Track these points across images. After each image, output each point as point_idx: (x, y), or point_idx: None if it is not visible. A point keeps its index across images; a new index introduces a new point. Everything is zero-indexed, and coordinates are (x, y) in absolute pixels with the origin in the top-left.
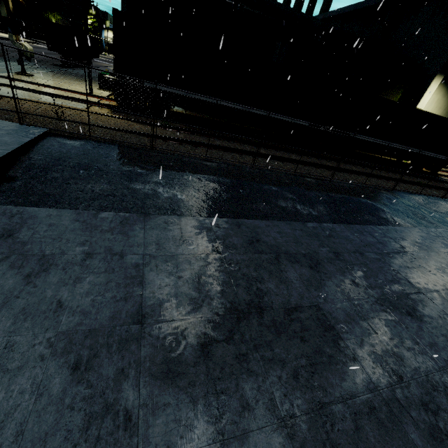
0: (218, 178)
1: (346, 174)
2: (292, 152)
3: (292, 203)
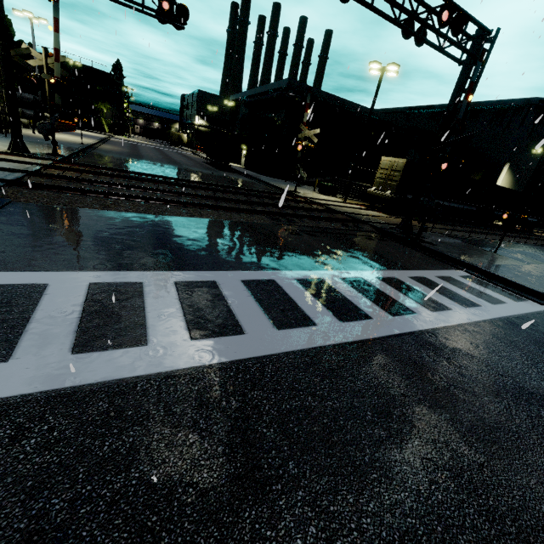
0: (511, 249)
1: (521, 239)
2: (480, 228)
3: (543, 257)
